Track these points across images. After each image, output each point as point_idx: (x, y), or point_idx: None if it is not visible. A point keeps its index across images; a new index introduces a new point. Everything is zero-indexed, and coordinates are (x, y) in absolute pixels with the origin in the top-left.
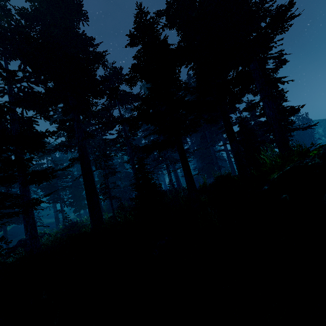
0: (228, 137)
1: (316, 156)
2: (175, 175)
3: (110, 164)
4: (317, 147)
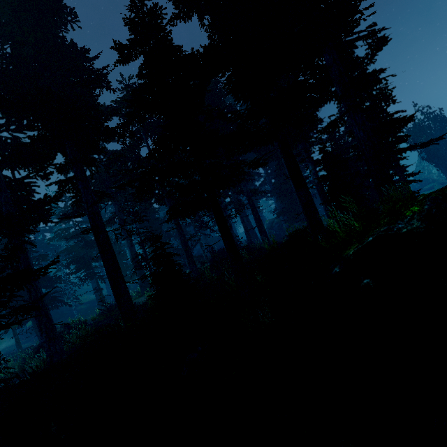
0: (292, 182)
1: (416, 215)
2: (243, 227)
3: (155, 220)
4: (419, 198)
